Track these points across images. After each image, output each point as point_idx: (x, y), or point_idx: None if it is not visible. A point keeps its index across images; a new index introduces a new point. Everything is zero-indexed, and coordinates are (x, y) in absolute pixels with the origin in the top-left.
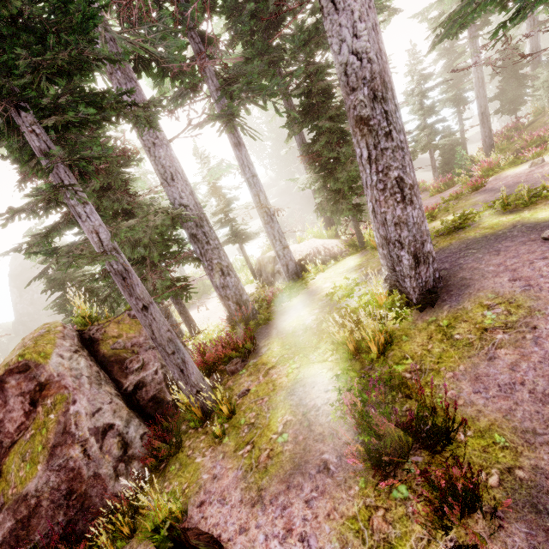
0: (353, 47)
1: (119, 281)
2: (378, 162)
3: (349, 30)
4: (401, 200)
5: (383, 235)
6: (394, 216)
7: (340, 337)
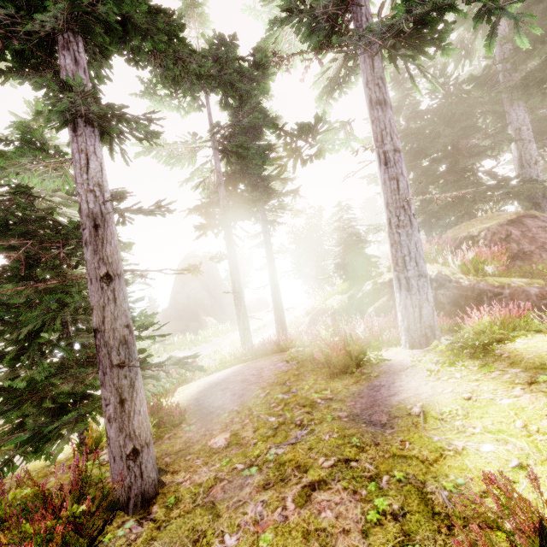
0: None
1: None
2: None
3: None
4: None
5: None
6: None
7: None
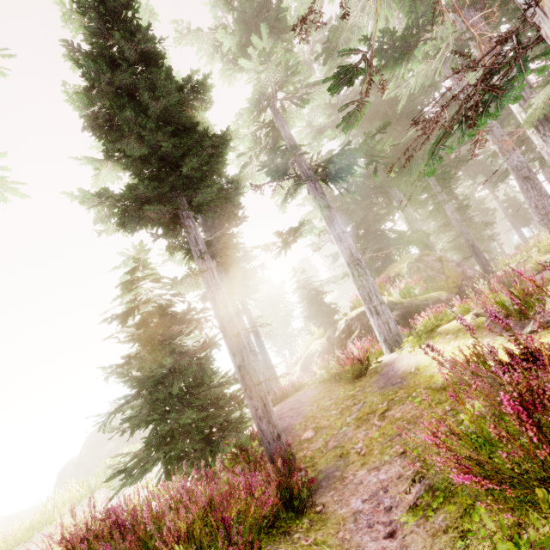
0: (518, 160)
1: (460, 222)
2: (536, 188)
3: (515, 157)
4: (549, 197)
5: (543, 213)
6: (548, 203)
7: (545, 248)
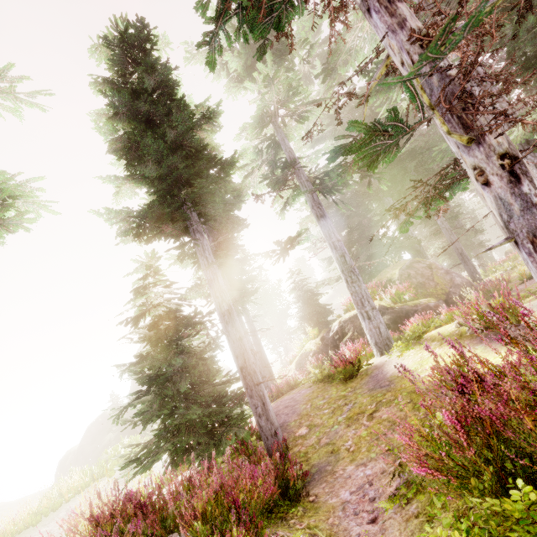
0: None
1: (450, 231)
2: None
3: None
4: None
5: None
6: None
7: None
